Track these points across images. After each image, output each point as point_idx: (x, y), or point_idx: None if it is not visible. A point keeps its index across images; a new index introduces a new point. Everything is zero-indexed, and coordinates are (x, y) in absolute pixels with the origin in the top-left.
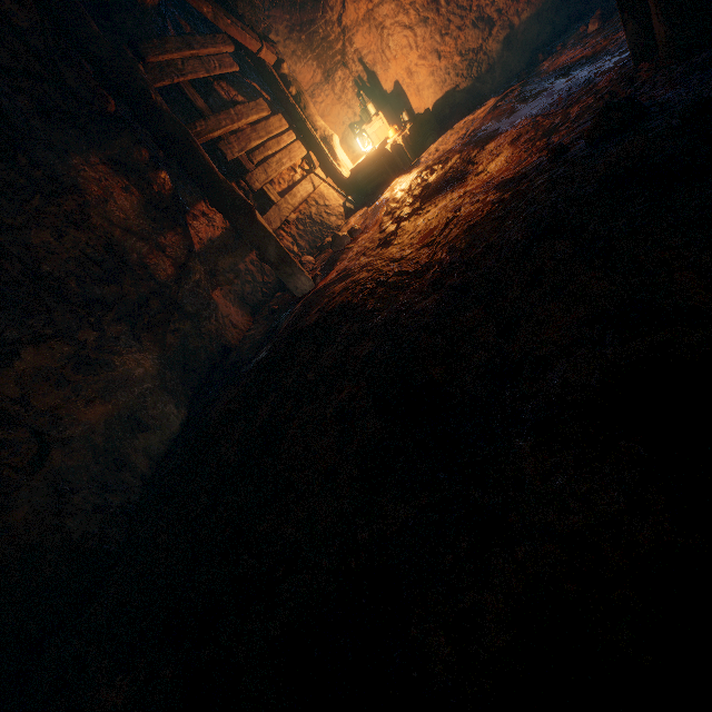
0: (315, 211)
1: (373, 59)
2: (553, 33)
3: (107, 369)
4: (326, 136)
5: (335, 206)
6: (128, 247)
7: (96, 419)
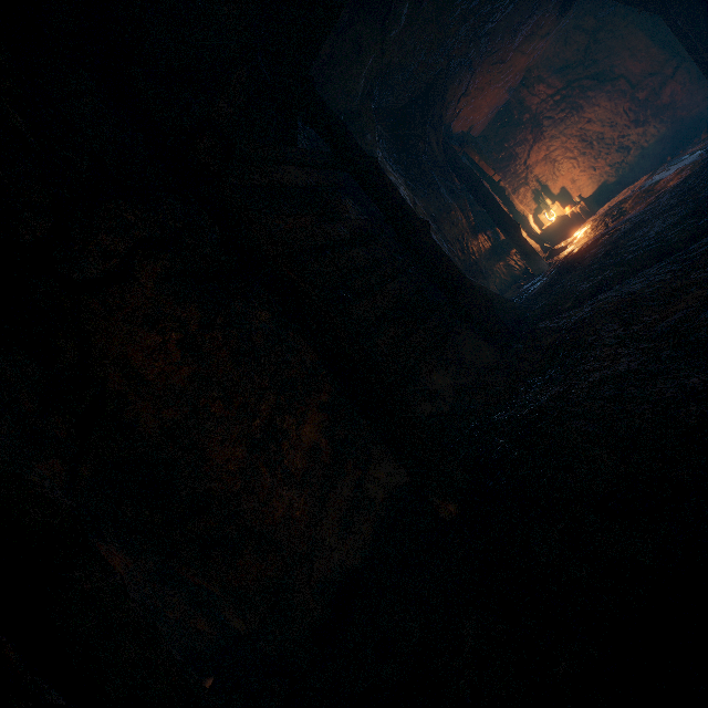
0: None
1: (545, 179)
2: (673, 148)
3: None
4: (524, 215)
5: (536, 247)
6: (467, 239)
7: None
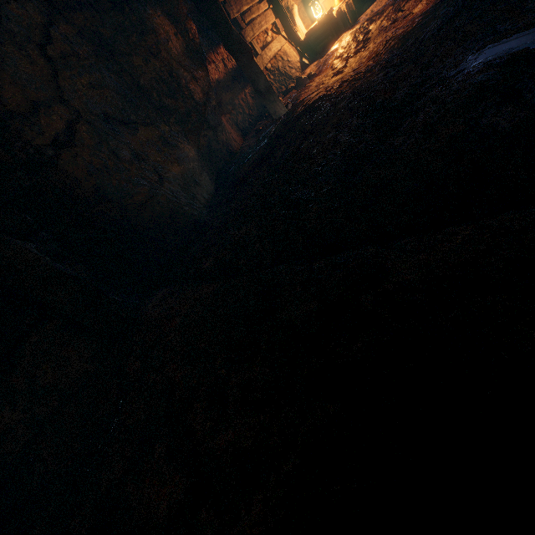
0: (281, 65)
1: None
2: None
3: (177, 149)
4: (288, 6)
5: (294, 62)
6: (180, 75)
7: (177, 173)
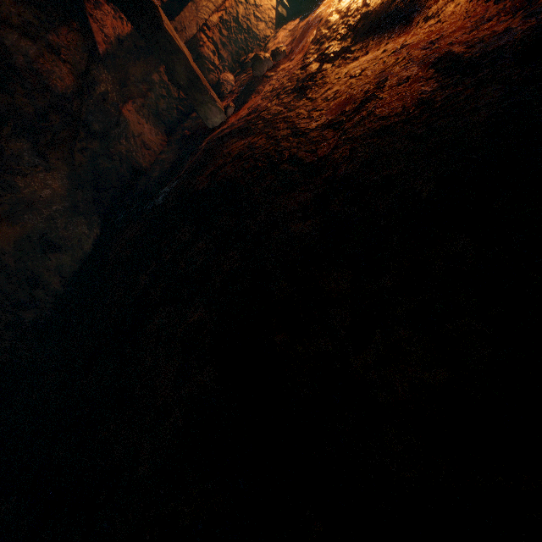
0: (242, 12)
1: None
2: None
3: (10, 191)
4: None
5: (266, 8)
6: (10, 46)
7: (4, 242)
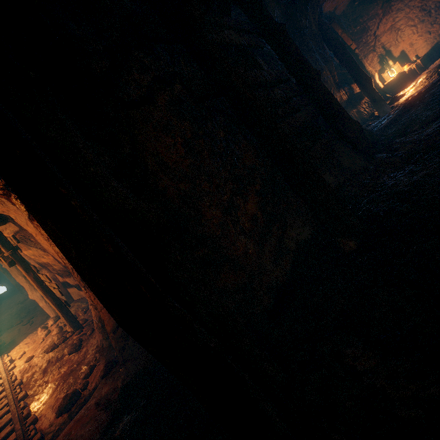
0: None
1: (389, 45)
2: None
3: None
4: (371, 74)
5: None
6: (333, 92)
7: None
